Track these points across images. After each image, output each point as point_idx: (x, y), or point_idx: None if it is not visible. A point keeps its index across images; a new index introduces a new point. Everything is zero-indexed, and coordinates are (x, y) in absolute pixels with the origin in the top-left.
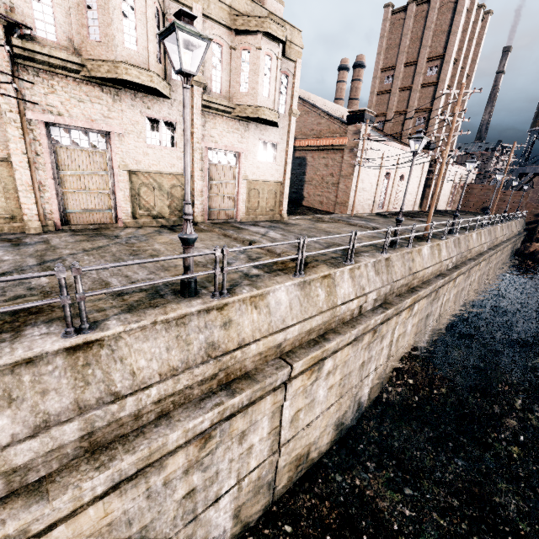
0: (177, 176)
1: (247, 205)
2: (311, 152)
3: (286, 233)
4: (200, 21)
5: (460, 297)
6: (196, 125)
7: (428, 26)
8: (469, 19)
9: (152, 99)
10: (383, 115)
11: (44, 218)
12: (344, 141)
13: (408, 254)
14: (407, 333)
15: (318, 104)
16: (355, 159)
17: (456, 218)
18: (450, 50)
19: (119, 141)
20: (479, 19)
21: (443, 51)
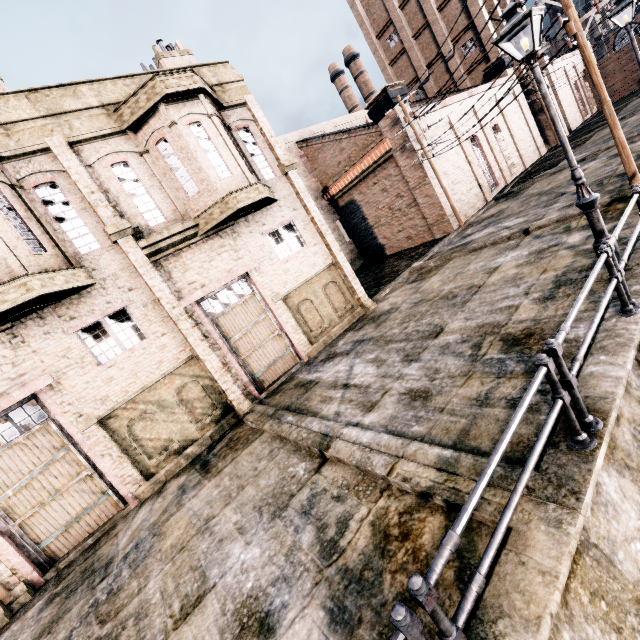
0: (176, 372)
1: (304, 329)
2: (355, 189)
3: (382, 352)
4: (71, 154)
5: None
6: (156, 288)
7: None
8: None
9: (71, 302)
10: (415, 81)
11: (6, 589)
12: (384, 146)
13: None
14: None
15: (328, 131)
16: (416, 155)
17: None
18: None
19: (57, 395)
20: None
21: None
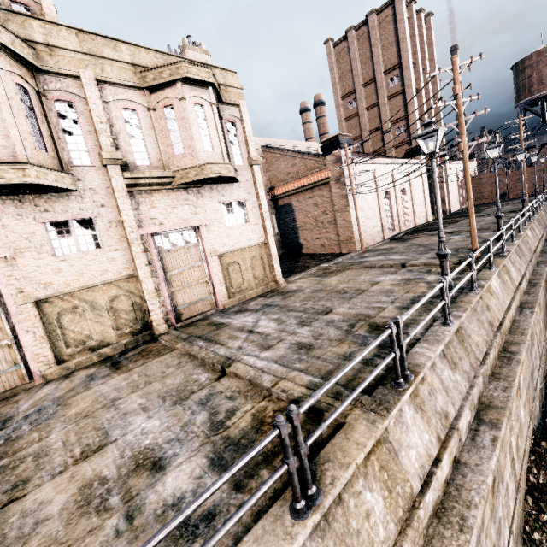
0: (115, 283)
1: (227, 284)
2: (294, 196)
3: (284, 315)
4: (96, 88)
5: (546, 317)
6: (124, 212)
7: (374, 44)
8: (413, 25)
9: (50, 198)
10: (359, 138)
11: None
12: (326, 173)
13: (479, 302)
14: (522, 424)
15: (288, 147)
16: (345, 188)
17: (501, 219)
18: (405, 56)
19: (8, 268)
20: (422, 22)
21: (398, 60)
